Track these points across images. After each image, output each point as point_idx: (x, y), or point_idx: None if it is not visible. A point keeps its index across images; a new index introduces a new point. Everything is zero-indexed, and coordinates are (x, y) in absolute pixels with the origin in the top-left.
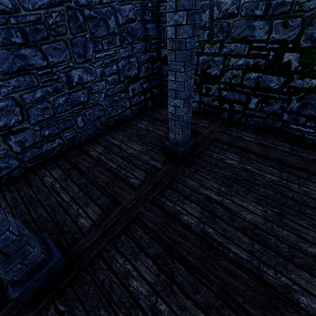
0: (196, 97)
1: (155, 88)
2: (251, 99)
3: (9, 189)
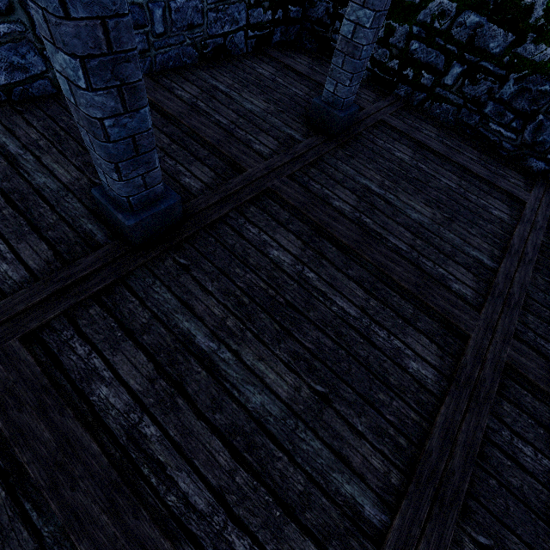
0: None
1: (295, 4)
2: (452, 68)
3: (33, 113)
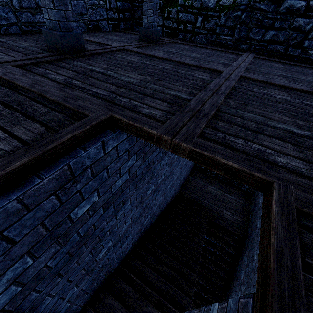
0: (160, 21)
1: (127, 12)
2: (198, 19)
3: (11, 36)
